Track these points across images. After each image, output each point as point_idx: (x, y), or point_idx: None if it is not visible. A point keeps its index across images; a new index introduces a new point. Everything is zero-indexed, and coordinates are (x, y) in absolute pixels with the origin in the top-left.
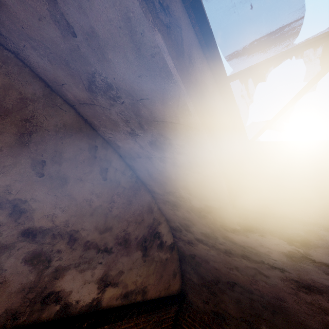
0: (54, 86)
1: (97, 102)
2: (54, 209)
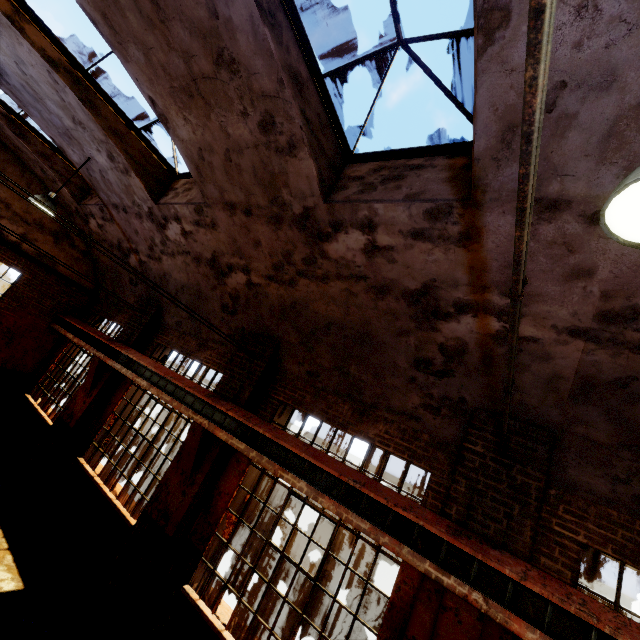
0: (5, 143)
1: (19, 152)
2: (0, 190)
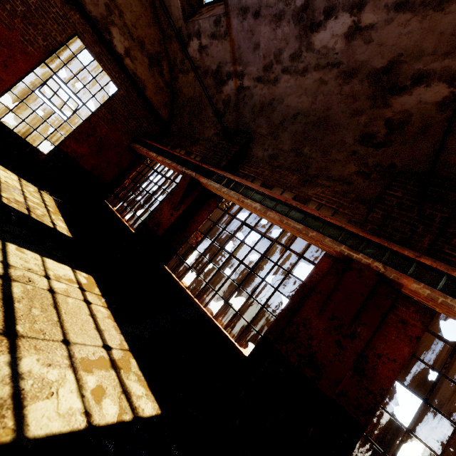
0: None
1: None
2: None
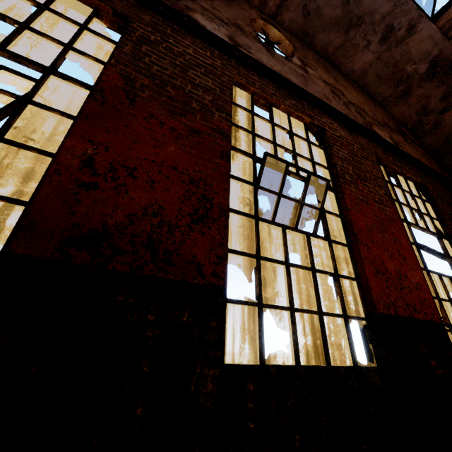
0: (323, 50)
1: (348, 38)
2: (350, 97)
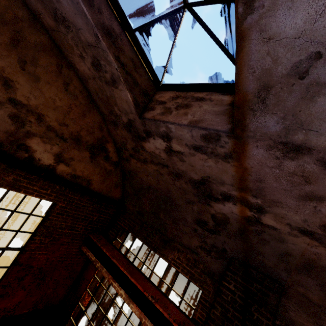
0: (36, 14)
1: (60, 29)
2: (29, 94)
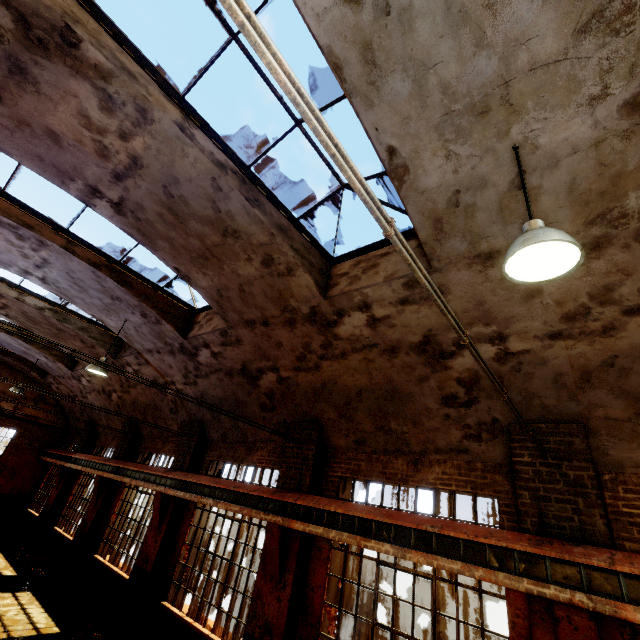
0: None
1: (7, 362)
2: None
